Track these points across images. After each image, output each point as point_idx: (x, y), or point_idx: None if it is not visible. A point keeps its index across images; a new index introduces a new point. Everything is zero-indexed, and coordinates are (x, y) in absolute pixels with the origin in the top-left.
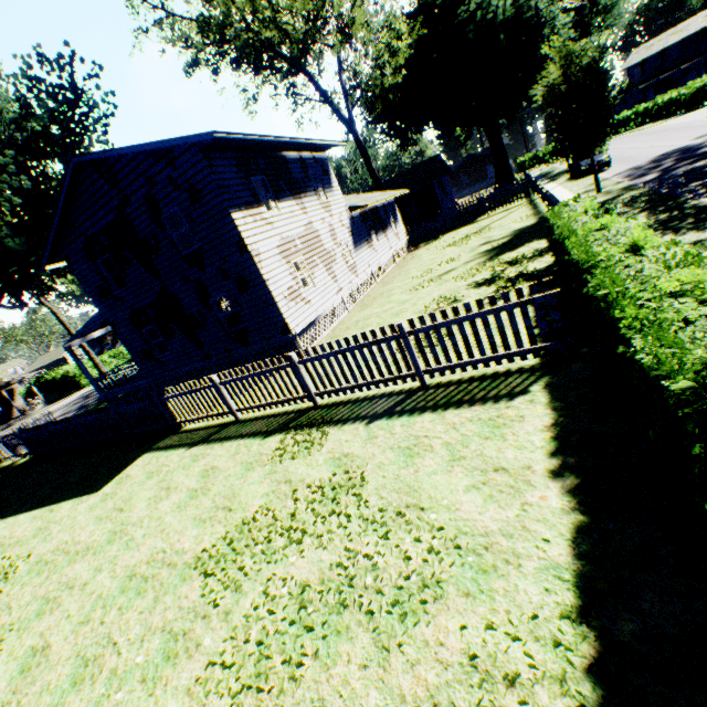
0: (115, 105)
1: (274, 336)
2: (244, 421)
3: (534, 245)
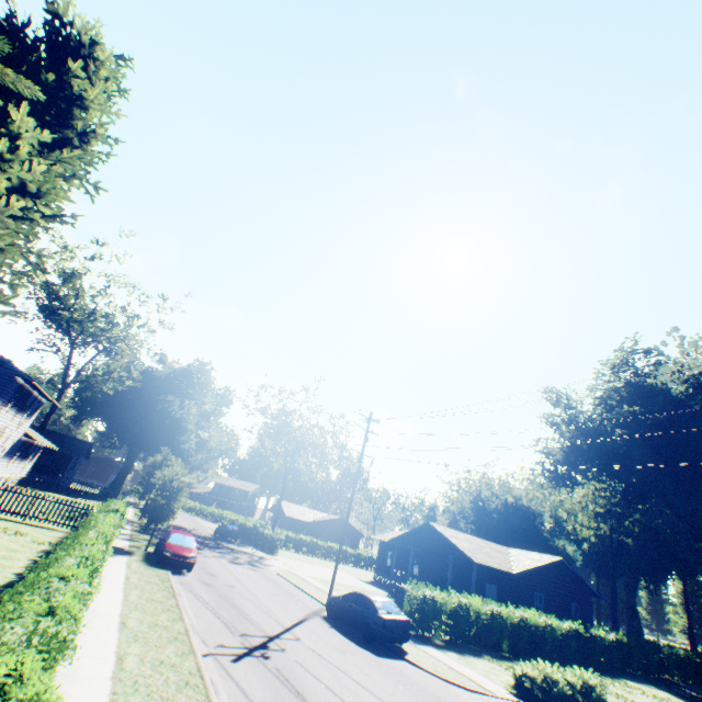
0: None
1: None
2: None
3: None
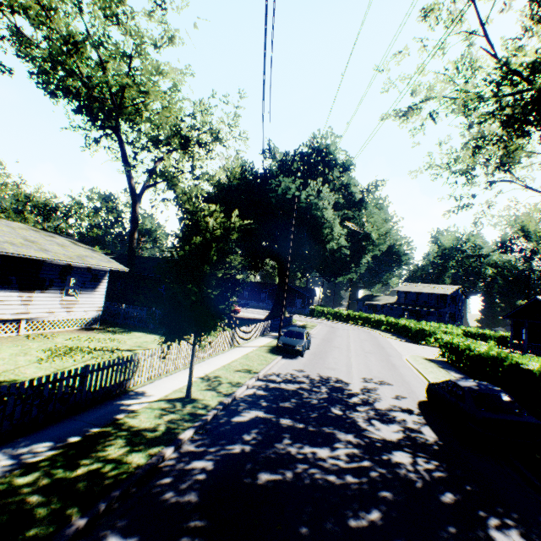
0: None
1: None
2: None
3: None
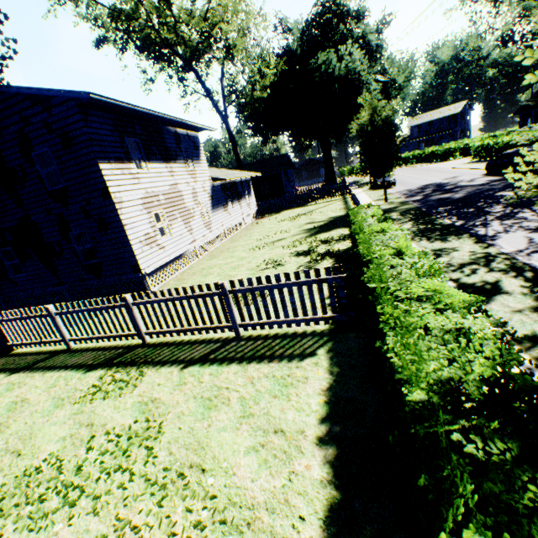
0: (15, 51)
1: (126, 273)
2: (75, 351)
3: (341, 231)
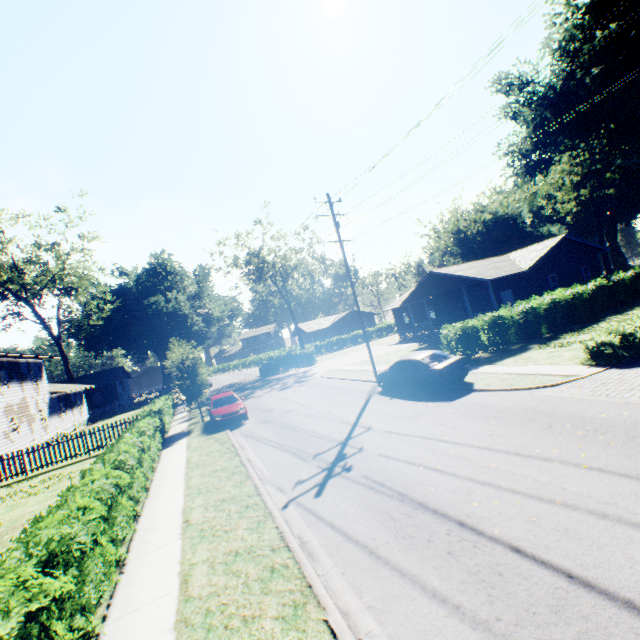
0: None
1: None
2: None
3: None
